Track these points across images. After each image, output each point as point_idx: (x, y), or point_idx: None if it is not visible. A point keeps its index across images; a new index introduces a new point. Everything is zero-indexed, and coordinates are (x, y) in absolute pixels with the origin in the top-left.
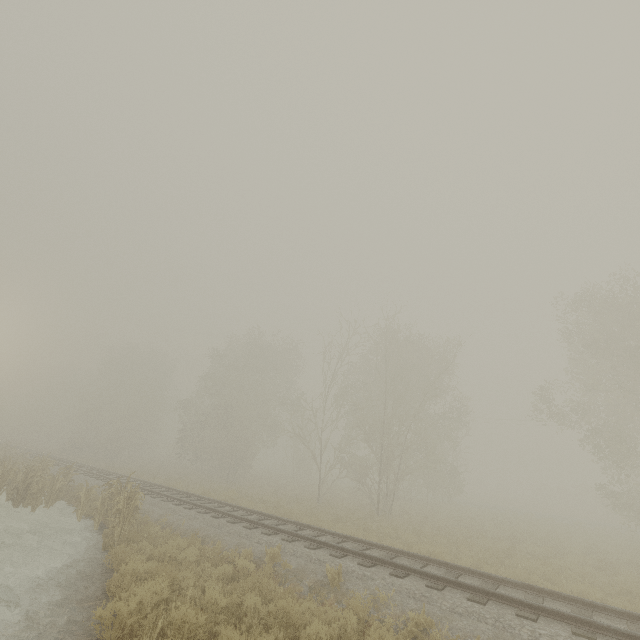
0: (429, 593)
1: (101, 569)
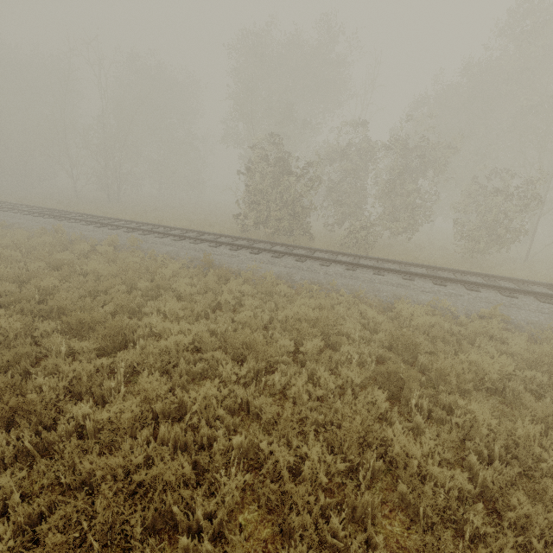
0: (17, 216)
1: None
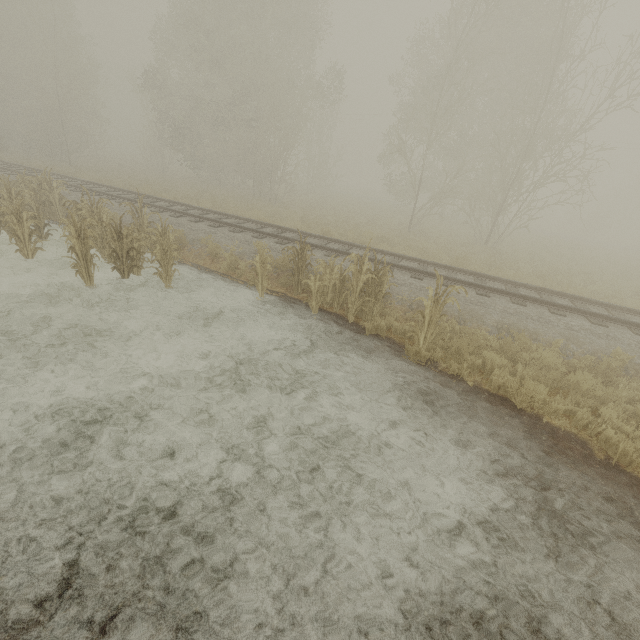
0: None
1: (492, 406)
